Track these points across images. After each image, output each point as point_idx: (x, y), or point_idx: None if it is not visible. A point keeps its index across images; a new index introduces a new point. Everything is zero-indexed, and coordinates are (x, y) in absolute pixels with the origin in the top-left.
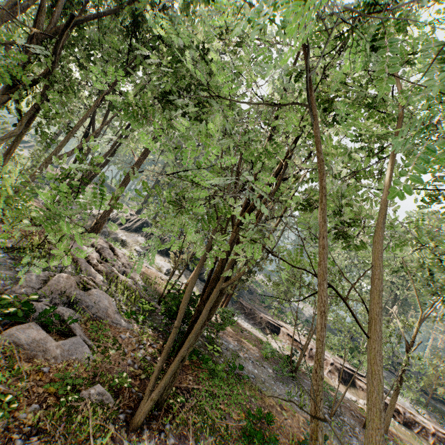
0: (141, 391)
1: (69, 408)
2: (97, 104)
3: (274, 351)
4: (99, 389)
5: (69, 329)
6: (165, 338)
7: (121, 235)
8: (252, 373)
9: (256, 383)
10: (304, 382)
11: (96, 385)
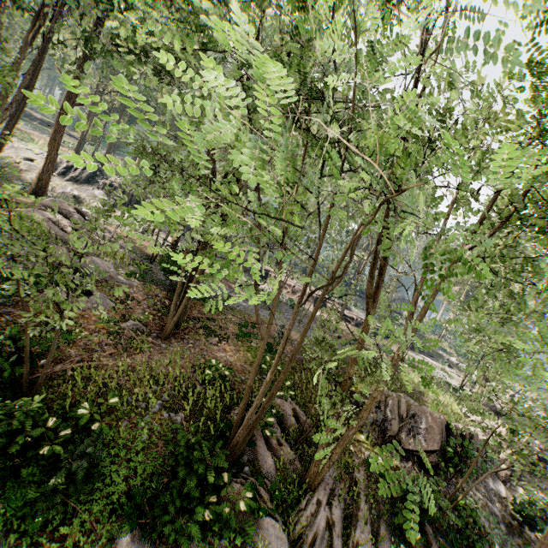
0: (162, 322)
1: (119, 333)
2: (30, 42)
3: (260, 290)
4: (133, 322)
5: (87, 290)
6: (167, 289)
7: (70, 189)
8: (242, 305)
9: (245, 311)
10: (283, 308)
11: (129, 321)
